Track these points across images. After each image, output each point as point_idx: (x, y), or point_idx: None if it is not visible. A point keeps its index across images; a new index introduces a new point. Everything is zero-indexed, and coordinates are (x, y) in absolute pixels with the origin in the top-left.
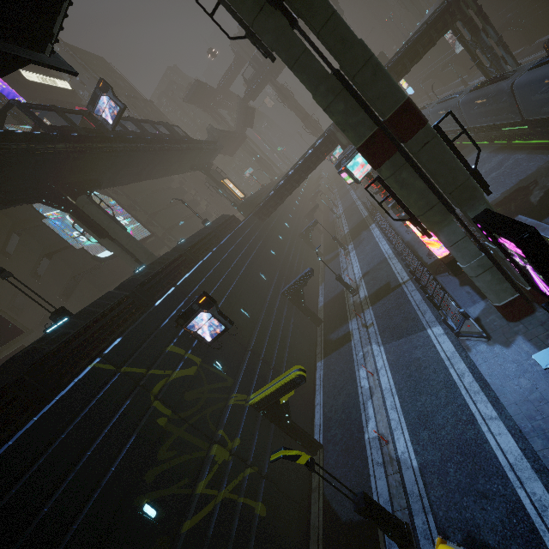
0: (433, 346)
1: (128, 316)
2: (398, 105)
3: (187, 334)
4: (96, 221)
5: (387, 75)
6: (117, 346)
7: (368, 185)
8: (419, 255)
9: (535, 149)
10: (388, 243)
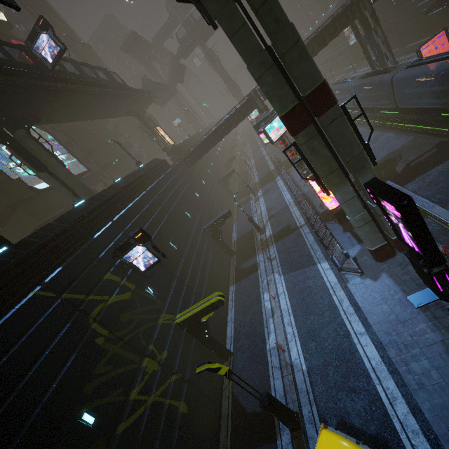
0: (321, 277)
1: (67, 247)
2: (316, 84)
3: (123, 264)
4: (34, 155)
5: (310, 57)
6: (57, 275)
7: (286, 149)
8: (313, 205)
9: (401, 130)
10: (289, 193)
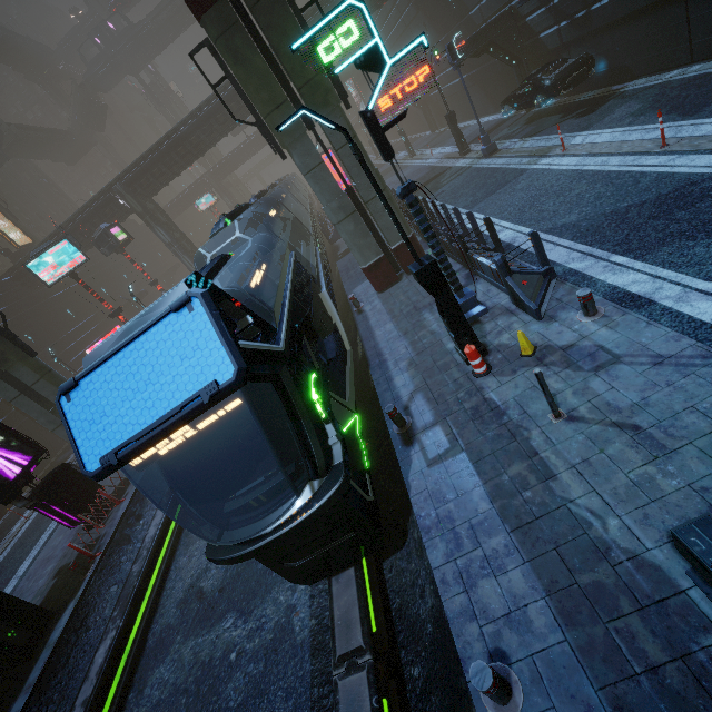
0: None
1: None
2: None
3: None
4: None
5: None
6: None
7: None
8: None
9: None
10: None
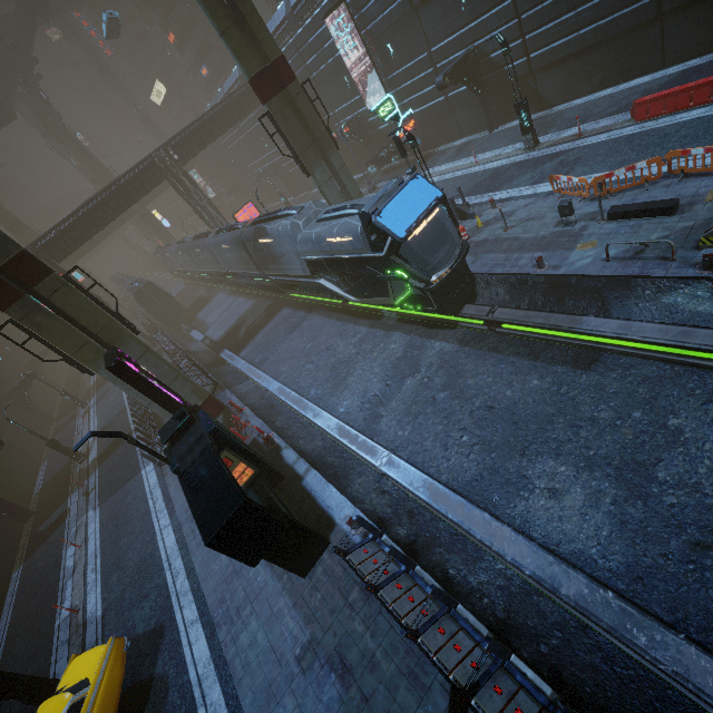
0: (143, 484)
1: None
2: (12, 255)
3: None
4: None
5: None
6: None
7: None
8: None
9: (250, 295)
10: None
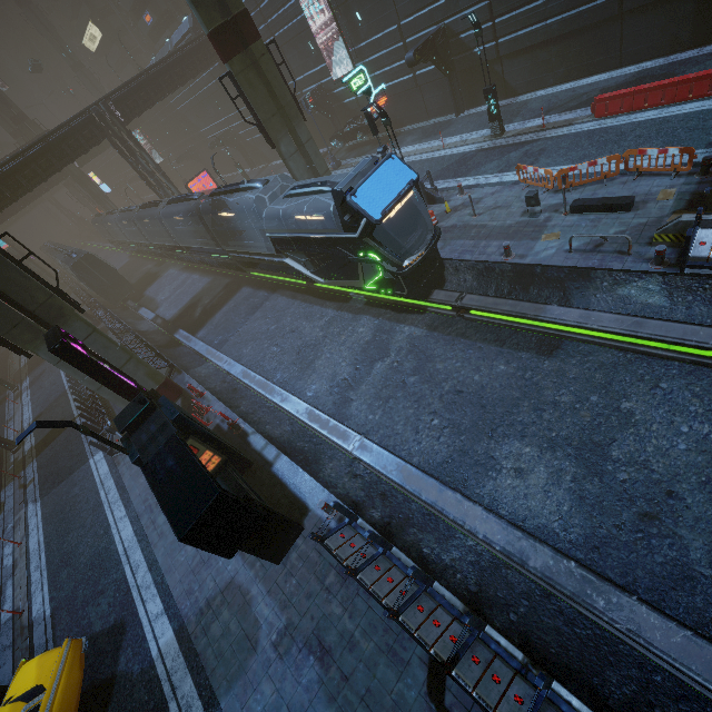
0: (92, 475)
1: None
2: None
3: None
4: None
5: None
6: None
7: None
8: None
9: (205, 272)
10: None
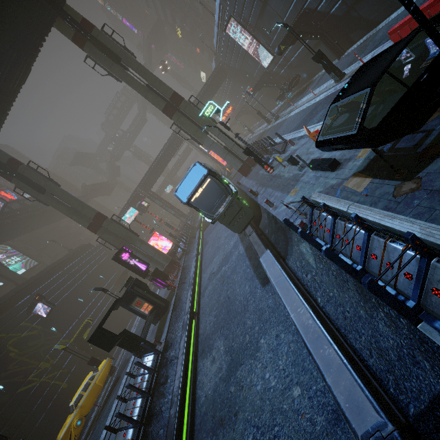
0: None
1: (0, 313)
2: (94, 215)
3: (35, 316)
4: None
5: (87, 207)
6: None
7: (97, 239)
8: None
9: None
10: None
